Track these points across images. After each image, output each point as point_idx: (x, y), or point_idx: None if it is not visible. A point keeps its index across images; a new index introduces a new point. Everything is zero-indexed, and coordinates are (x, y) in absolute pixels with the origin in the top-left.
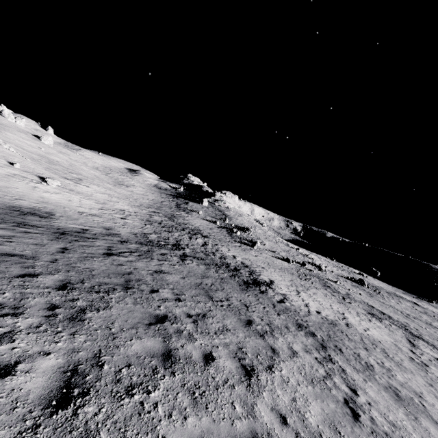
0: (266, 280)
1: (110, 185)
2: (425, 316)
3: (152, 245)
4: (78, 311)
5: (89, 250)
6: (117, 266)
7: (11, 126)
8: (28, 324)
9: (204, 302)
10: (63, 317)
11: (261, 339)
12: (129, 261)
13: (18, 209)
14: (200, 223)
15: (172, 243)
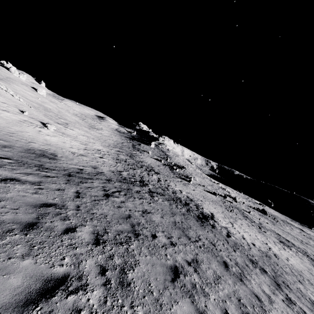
0: (208, 213)
1: (86, 128)
2: (311, 241)
3: (127, 182)
4: (120, 271)
5: (93, 192)
6: (118, 209)
7: (17, 79)
8: (97, 300)
9: (188, 244)
10: (115, 282)
11: (243, 284)
12: (122, 202)
13: (32, 151)
14: (150, 161)
15: (138, 180)
